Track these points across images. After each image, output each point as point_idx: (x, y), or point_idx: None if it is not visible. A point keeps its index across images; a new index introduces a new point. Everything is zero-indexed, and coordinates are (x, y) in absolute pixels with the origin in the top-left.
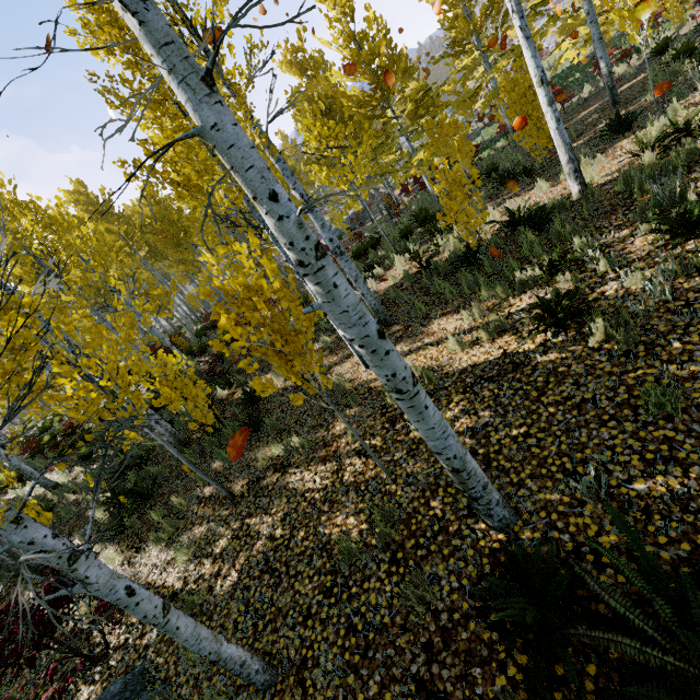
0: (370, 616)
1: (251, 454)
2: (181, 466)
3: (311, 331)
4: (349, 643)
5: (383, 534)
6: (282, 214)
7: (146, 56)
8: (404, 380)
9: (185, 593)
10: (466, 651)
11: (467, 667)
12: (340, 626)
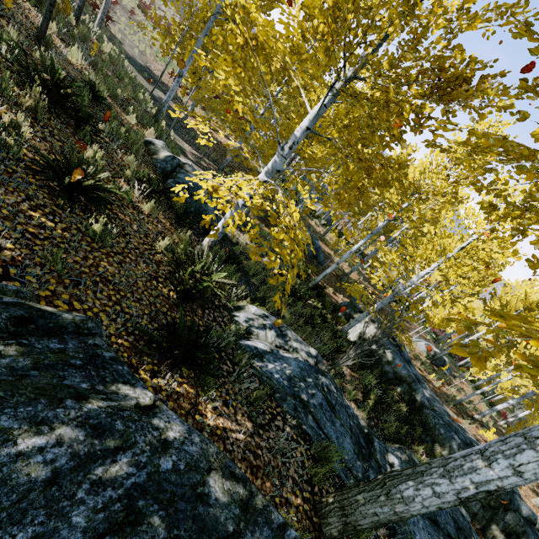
0: None
1: None
2: None
3: None
4: None
5: None
6: None
7: None
8: None
9: None
10: None
11: None
12: None
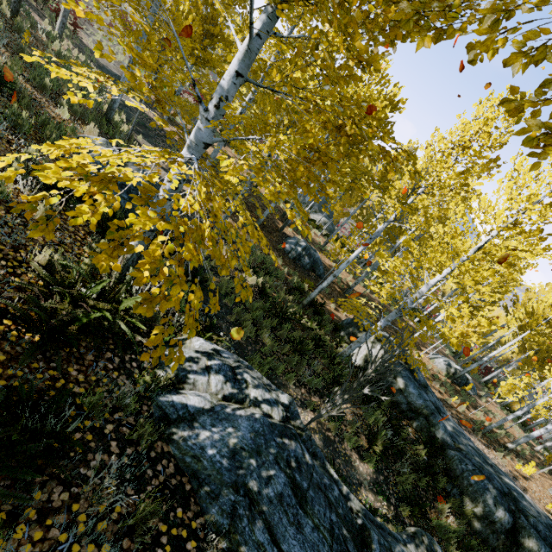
0: None
1: None
2: None
3: None
4: None
5: None
6: None
7: None
8: None
9: None
10: None
11: None
12: None
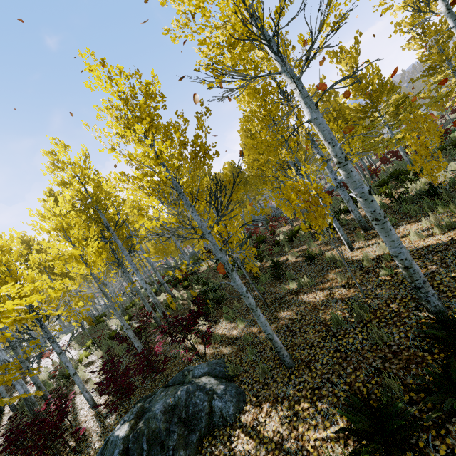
0: (348, 346)
1: (276, 288)
2: (235, 293)
3: (328, 208)
4: (336, 355)
5: (358, 314)
6: (334, 145)
7: (267, 102)
8: (379, 214)
9: (242, 338)
10: (407, 359)
11: (407, 364)
12: (331, 349)
